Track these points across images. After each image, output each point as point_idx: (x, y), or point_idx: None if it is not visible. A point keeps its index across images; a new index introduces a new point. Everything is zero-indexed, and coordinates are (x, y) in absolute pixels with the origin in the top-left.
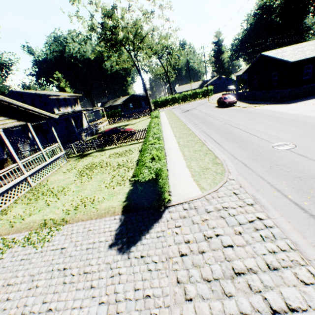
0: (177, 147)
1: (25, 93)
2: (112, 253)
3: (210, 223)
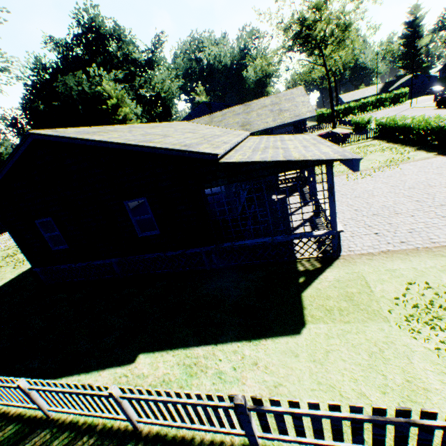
0: None
1: (214, 104)
2: None
3: None
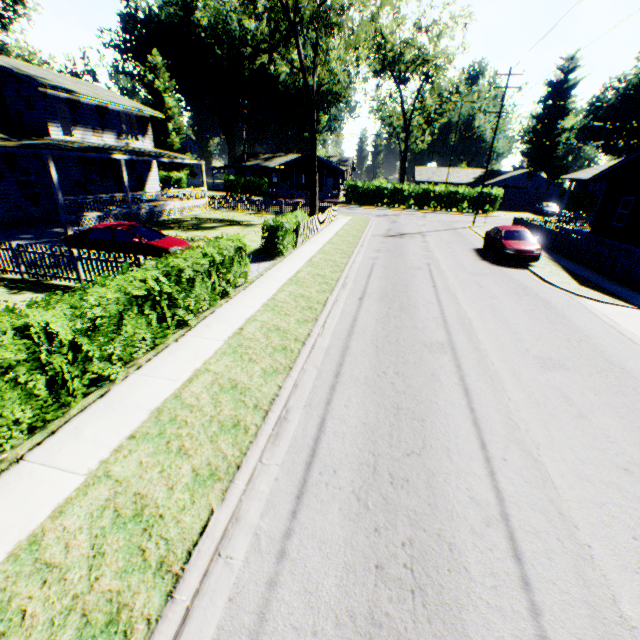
0: (143, 413)
1: None
2: None
3: None
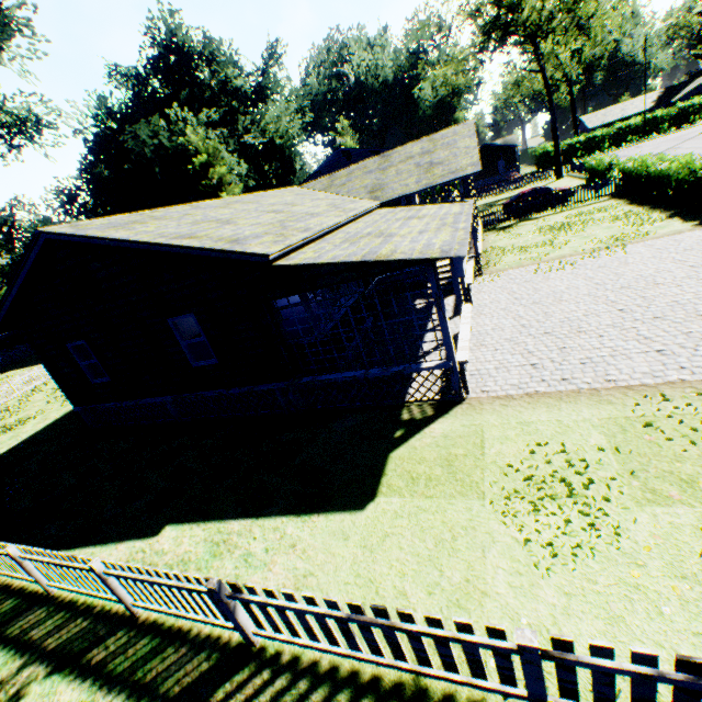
0: None
1: (355, 151)
2: None
3: None
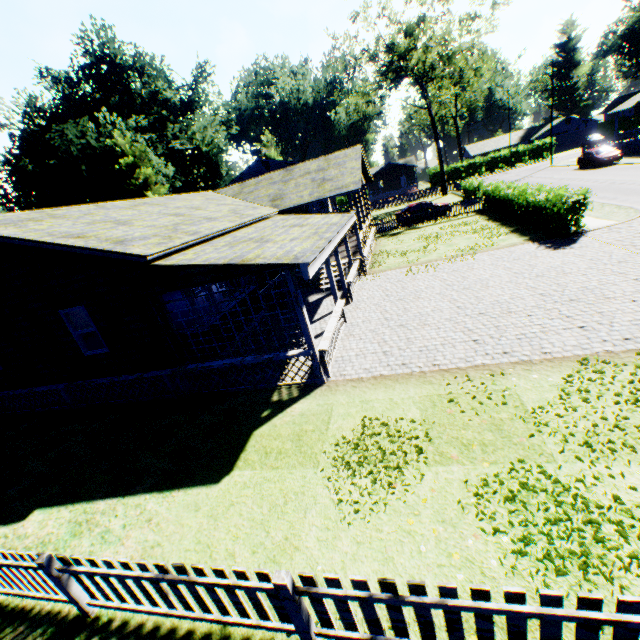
0: None
1: (274, 162)
2: (551, 250)
3: (637, 229)
